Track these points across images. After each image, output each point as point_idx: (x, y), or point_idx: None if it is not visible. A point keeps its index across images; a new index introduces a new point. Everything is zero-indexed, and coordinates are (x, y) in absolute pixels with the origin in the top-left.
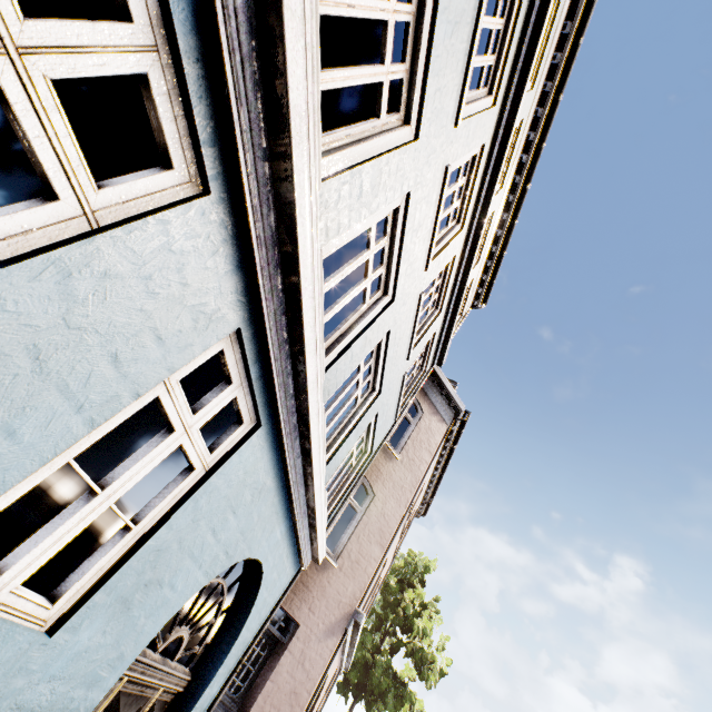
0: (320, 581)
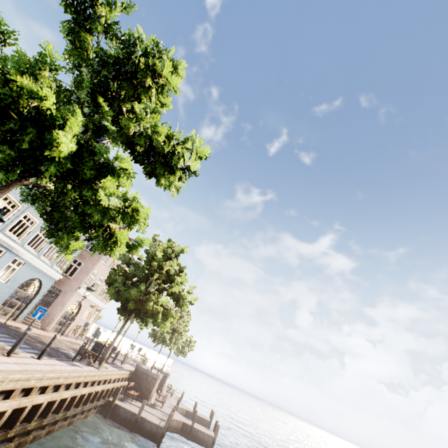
0: (68, 282)
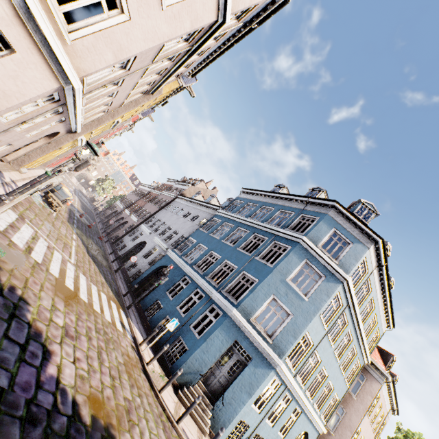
0: (328, 438)
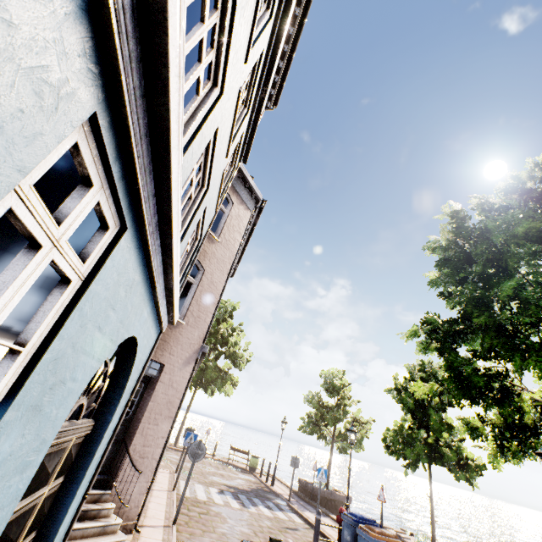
0: (174, 335)
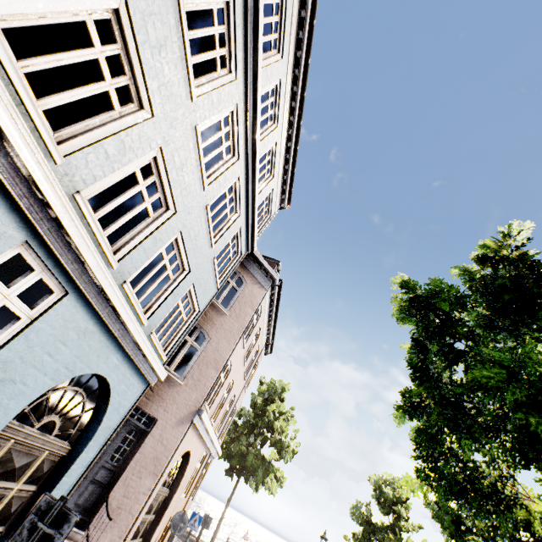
0: (172, 393)
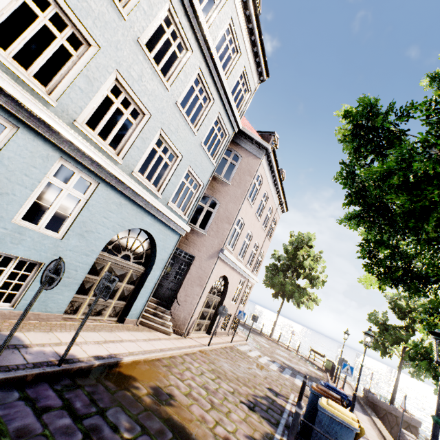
0: (200, 241)
